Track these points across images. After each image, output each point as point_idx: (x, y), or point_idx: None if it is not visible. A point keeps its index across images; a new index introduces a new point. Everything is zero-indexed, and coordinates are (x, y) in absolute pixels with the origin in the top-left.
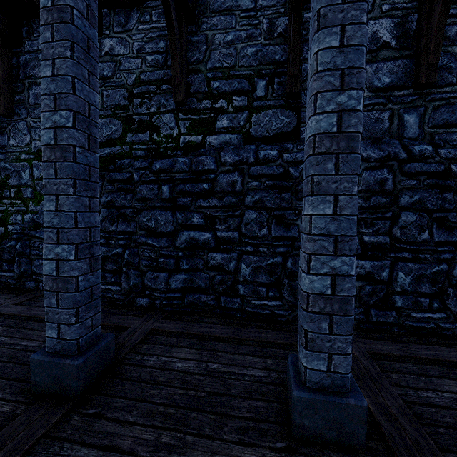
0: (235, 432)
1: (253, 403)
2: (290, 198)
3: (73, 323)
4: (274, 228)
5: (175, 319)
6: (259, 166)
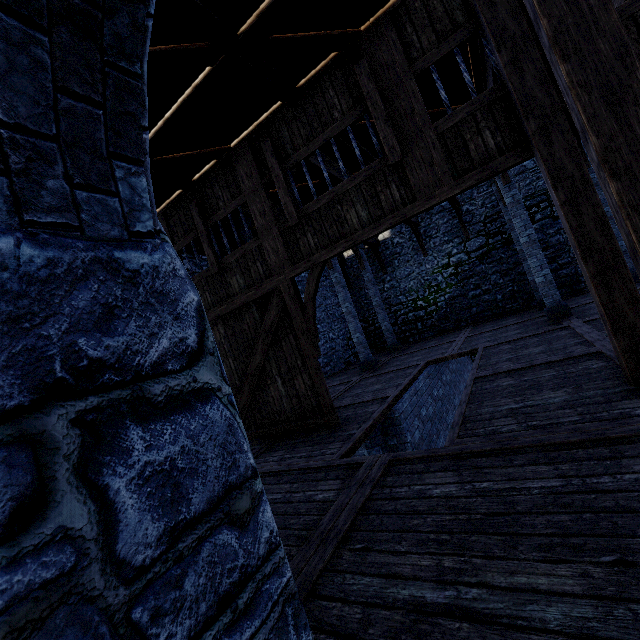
0: None
1: None
2: None
3: None
4: None
5: None
6: None
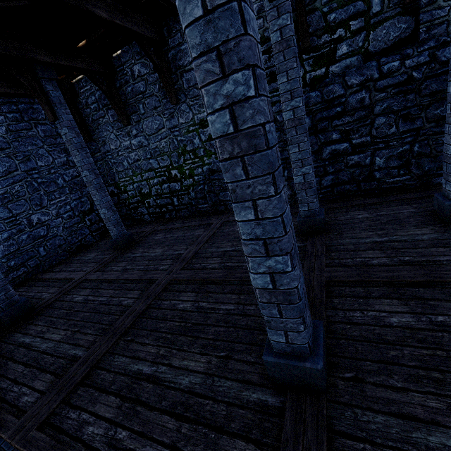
0: (413, 226)
1: (415, 219)
2: (415, 98)
3: (315, 202)
4: (401, 125)
5: (332, 203)
6: (384, 80)
